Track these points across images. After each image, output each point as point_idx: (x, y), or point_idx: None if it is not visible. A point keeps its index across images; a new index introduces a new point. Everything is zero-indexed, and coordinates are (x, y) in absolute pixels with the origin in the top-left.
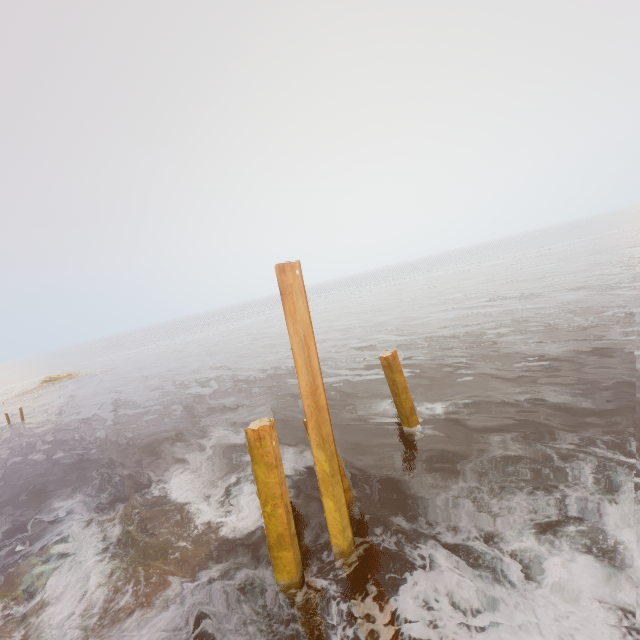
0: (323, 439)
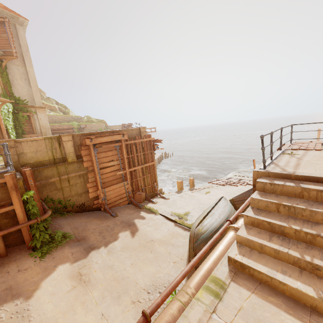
0: None
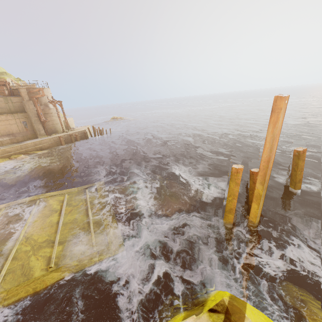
0: (265, 181)
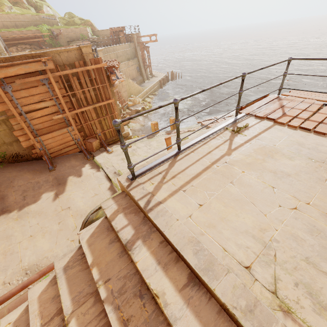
0: None
